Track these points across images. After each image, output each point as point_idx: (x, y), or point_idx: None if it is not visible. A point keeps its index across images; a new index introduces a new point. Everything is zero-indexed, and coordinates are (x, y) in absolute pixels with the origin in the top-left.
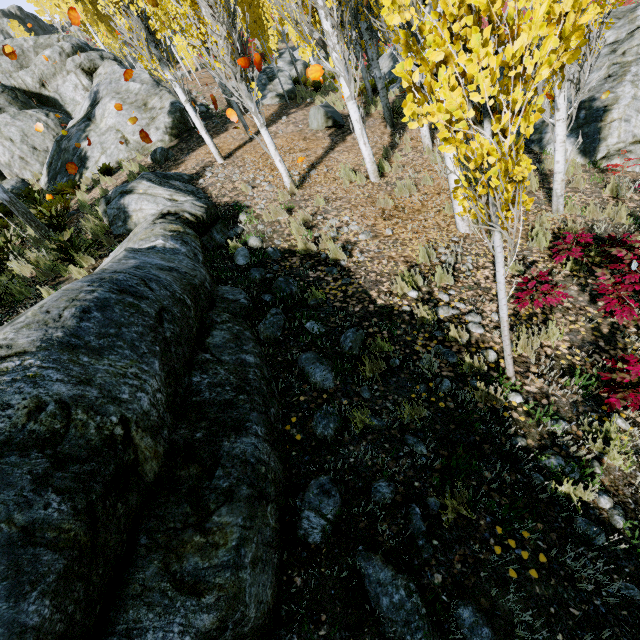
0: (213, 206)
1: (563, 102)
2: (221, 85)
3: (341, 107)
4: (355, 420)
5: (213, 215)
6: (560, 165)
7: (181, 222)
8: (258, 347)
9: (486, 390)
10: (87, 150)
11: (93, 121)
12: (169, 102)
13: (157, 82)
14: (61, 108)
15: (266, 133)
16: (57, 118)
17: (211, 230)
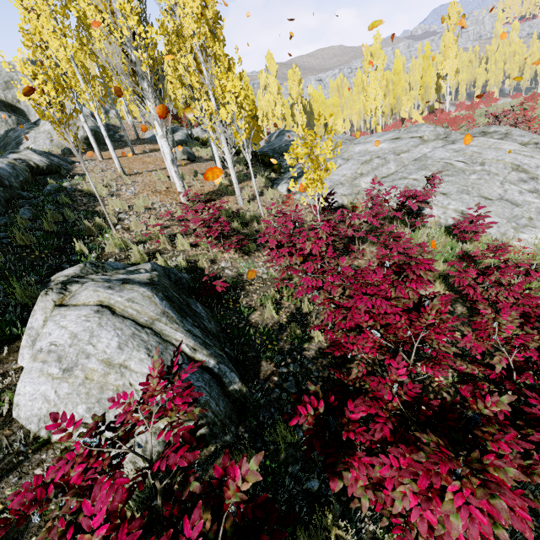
0: (55, 165)
1: (226, 149)
2: (134, 126)
3: (205, 154)
4: (17, 220)
5: (53, 170)
6: (234, 179)
7: (25, 164)
8: (1, 198)
9: (89, 225)
10: (24, 139)
11: (37, 125)
12: (89, 125)
13: (93, 115)
14: (26, 116)
15: (108, 141)
16: (17, 120)
17: (47, 176)
